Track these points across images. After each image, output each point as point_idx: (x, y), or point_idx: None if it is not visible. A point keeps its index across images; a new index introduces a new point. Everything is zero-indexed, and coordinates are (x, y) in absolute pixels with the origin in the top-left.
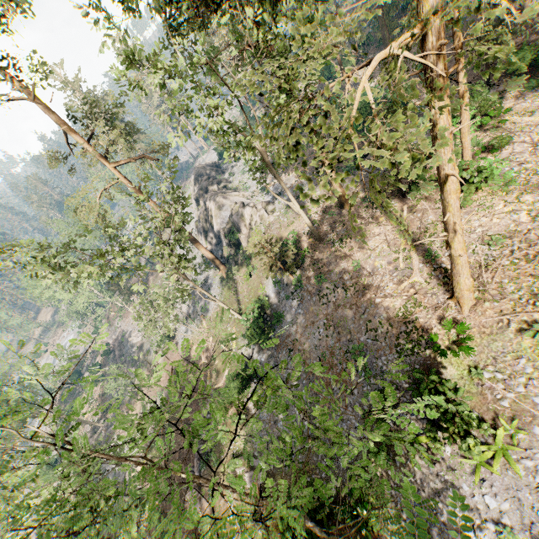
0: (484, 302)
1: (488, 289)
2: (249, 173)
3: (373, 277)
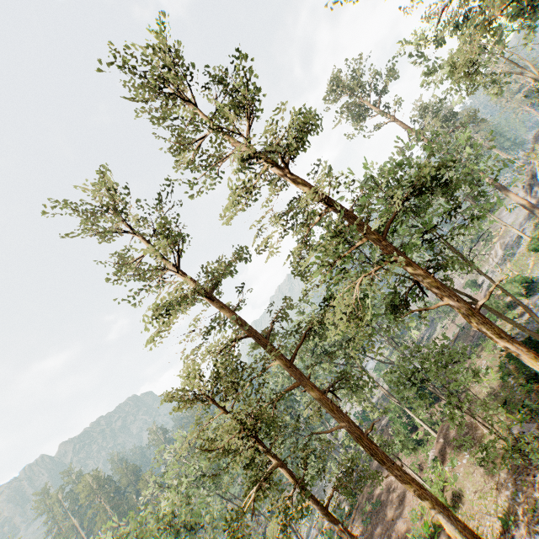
0: None
1: None
2: None
3: None
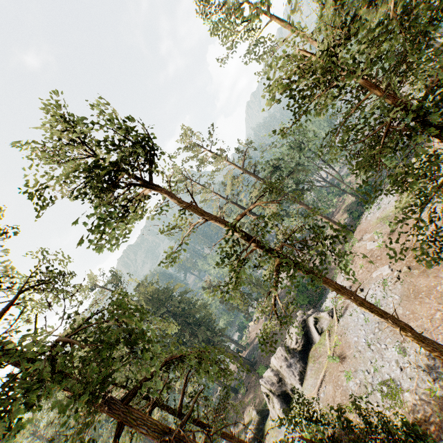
0: None
1: None
2: None
3: None
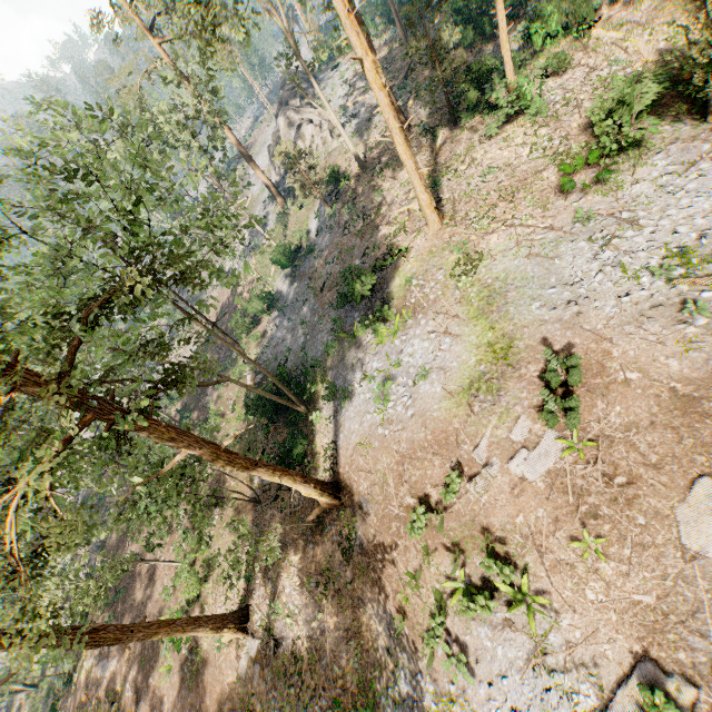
0: (448, 228)
1: (455, 215)
2: (341, 87)
3: (388, 207)
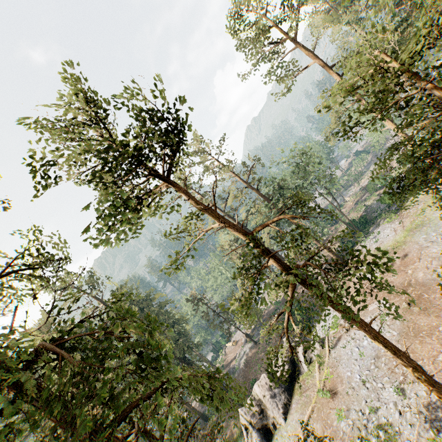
0: None
1: None
2: None
3: None
